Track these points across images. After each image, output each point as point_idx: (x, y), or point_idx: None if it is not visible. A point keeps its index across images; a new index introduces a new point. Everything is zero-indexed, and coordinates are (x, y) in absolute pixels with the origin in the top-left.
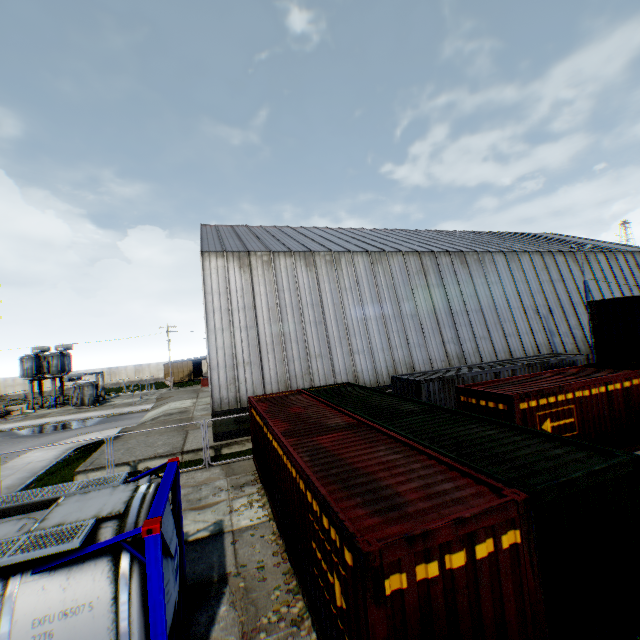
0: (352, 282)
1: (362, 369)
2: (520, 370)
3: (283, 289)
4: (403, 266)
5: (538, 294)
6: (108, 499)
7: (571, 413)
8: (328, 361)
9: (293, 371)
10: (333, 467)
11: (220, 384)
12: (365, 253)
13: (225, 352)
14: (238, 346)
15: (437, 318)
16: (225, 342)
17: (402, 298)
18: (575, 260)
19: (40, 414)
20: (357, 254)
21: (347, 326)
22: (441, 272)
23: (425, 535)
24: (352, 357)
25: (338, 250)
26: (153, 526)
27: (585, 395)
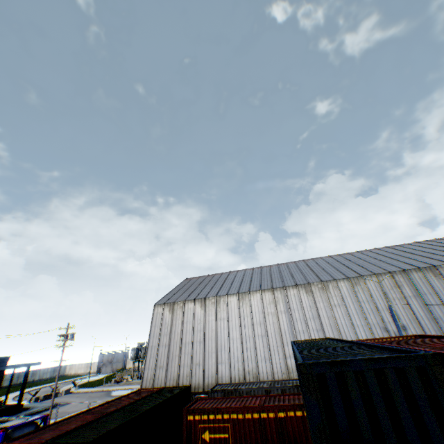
0: (224, 314)
1: (222, 375)
2: (290, 389)
3: (186, 321)
4: (259, 300)
5: (387, 311)
6: (16, 422)
7: (227, 429)
8: (202, 368)
9: (182, 373)
10: (57, 425)
11: (147, 378)
12: (235, 294)
13: (153, 359)
14: (159, 356)
15: (281, 337)
16: (154, 353)
17: (256, 323)
18: (438, 273)
19: (131, 382)
20: (230, 296)
21: (217, 344)
22: (287, 301)
23: (13, 443)
24: (216, 366)
25: (220, 294)
26: (3, 429)
27: (240, 417)
